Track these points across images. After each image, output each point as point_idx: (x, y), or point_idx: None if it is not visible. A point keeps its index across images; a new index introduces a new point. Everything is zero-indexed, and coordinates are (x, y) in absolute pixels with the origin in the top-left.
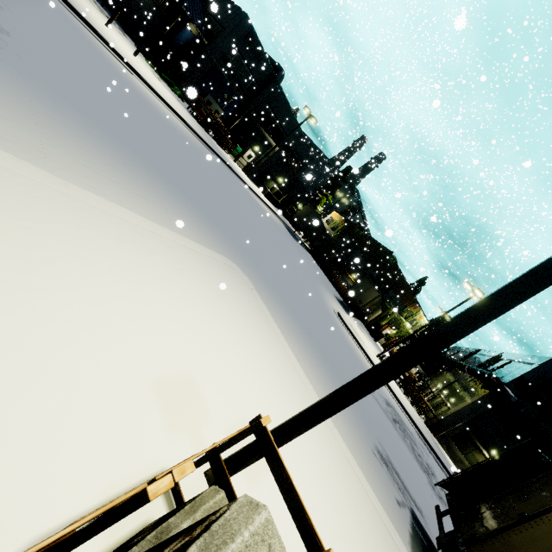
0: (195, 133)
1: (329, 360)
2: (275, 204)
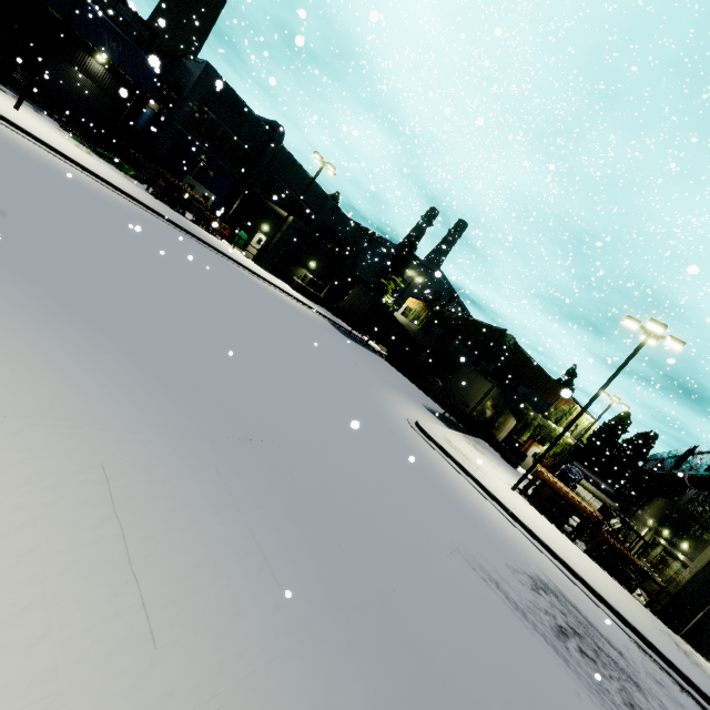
0: (125, 194)
1: (303, 502)
2: (315, 300)
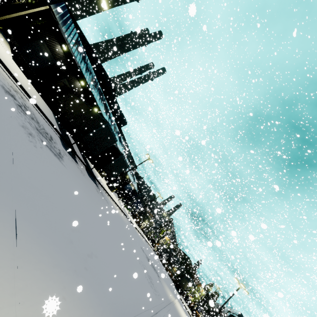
0: (142, 235)
1: None
2: (149, 239)
